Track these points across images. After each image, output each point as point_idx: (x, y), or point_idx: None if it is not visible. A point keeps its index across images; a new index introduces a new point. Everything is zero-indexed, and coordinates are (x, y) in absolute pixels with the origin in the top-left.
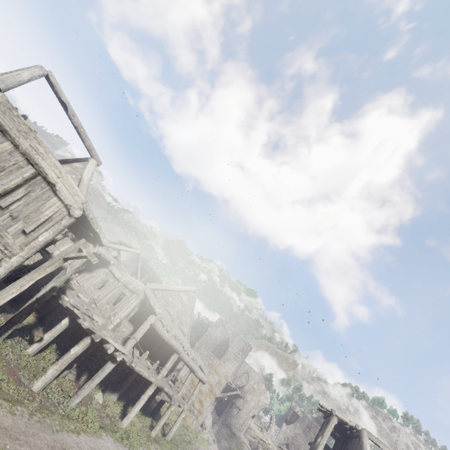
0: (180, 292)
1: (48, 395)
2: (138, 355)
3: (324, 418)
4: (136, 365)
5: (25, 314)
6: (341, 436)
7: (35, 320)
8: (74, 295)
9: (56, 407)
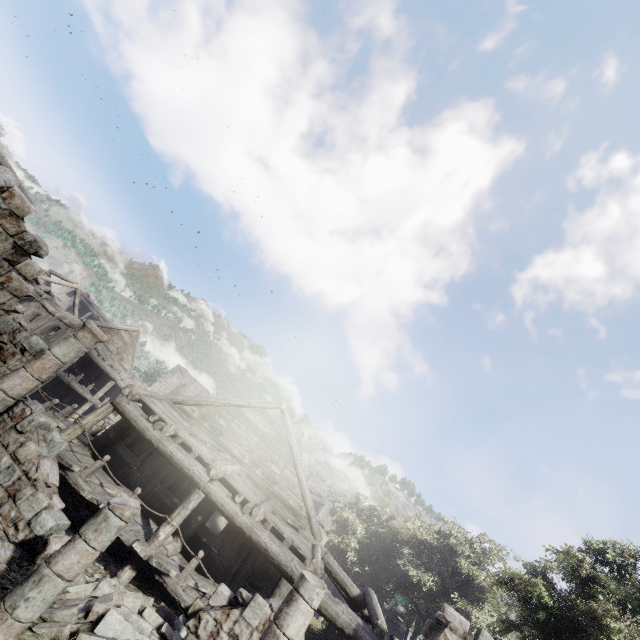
0: (120, 331)
1: None
2: (74, 378)
3: None
4: (72, 381)
5: None
6: None
7: None
8: None
9: None
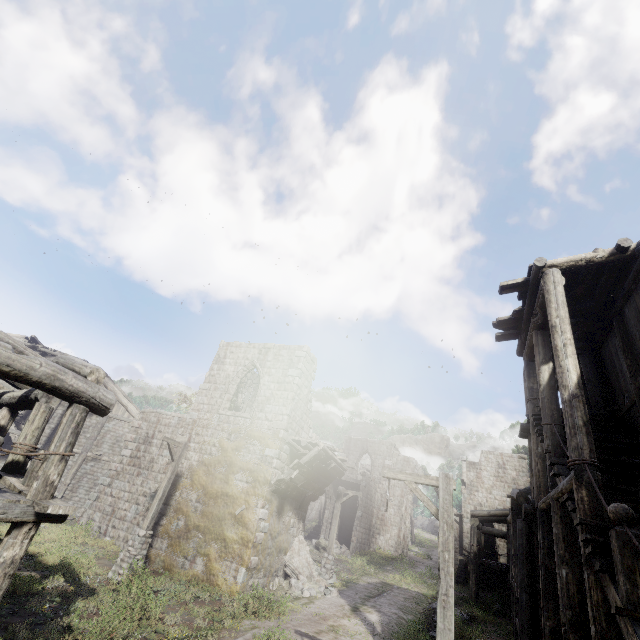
0: None
1: None
2: None
3: (522, 353)
4: None
5: None
6: (582, 357)
7: None
8: None
9: None
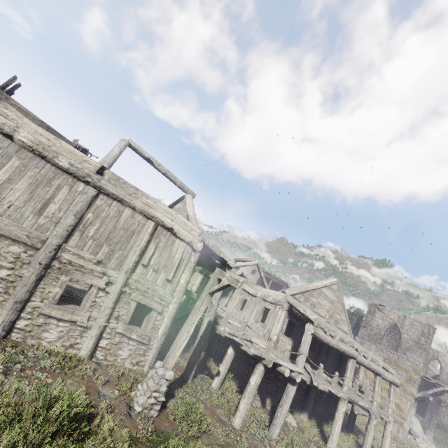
0: (321, 289)
1: (249, 430)
2: (311, 369)
3: None
4: (319, 384)
5: (198, 353)
6: None
7: (203, 352)
8: (225, 323)
9: (262, 442)
